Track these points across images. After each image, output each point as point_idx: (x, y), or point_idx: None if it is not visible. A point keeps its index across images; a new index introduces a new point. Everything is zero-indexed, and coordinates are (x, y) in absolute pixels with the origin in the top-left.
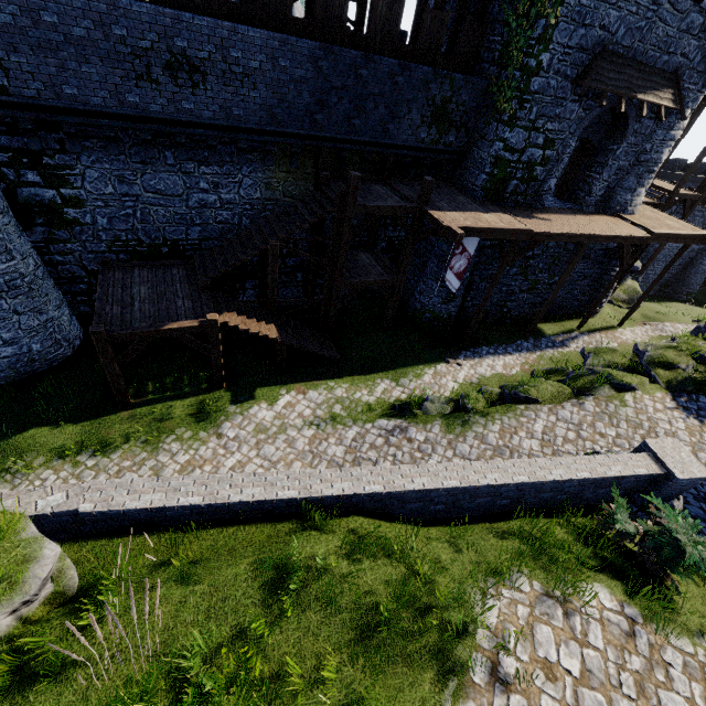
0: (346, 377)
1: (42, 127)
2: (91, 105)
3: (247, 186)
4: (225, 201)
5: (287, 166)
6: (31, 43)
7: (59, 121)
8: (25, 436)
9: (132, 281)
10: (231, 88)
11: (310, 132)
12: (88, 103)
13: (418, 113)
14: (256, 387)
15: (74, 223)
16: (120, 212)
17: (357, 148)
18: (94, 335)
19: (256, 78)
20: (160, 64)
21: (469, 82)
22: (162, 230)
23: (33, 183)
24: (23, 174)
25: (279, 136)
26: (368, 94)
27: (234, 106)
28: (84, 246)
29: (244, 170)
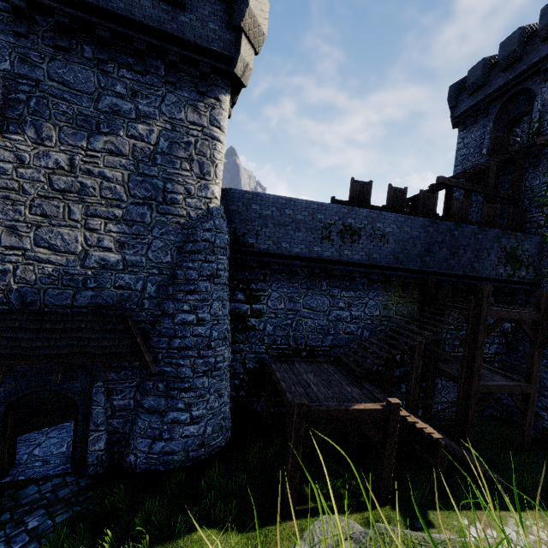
0: (529, 511)
1: (258, 266)
2: (292, 252)
3: (370, 306)
4: (353, 316)
5: (399, 292)
6: (275, 223)
7: (271, 262)
8: (193, 539)
9: (298, 370)
10: (373, 243)
11: (421, 268)
12: (292, 251)
13: (495, 256)
14: (425, 509)
15: (251, 329)
16: (283, 322)
17: (453, 279)
18: (297, 407)
19: (389, 237)
20: (336, 231)
21: (527, 237)
22: (306, 337)
23: (239, 300)
24: (236, 294)
25: (399, 271)
26: (459, 245)
27: (373, 253)
28: (250, 347)
29: (370, 294)
